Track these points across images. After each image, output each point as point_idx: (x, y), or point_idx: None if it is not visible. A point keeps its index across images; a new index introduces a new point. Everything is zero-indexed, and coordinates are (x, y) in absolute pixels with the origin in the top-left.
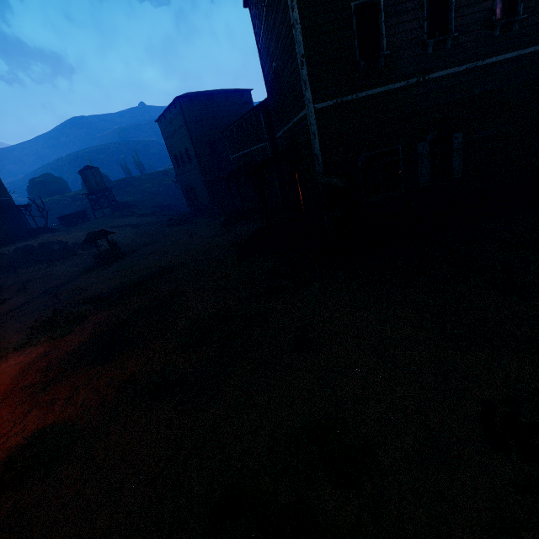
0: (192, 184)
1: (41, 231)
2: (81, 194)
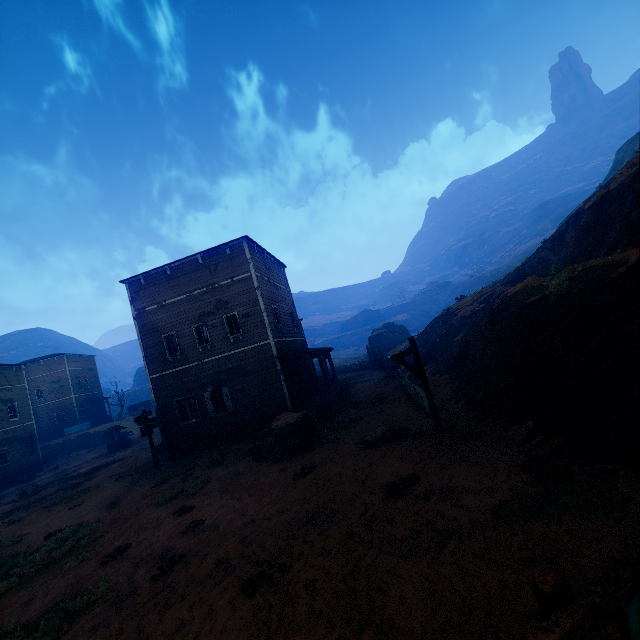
0: None
1: (110, 418)
2: None
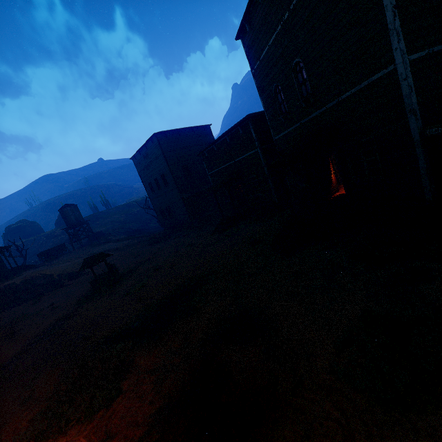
0: (168, 204)
1: (21, 269)
2: (55, 232)
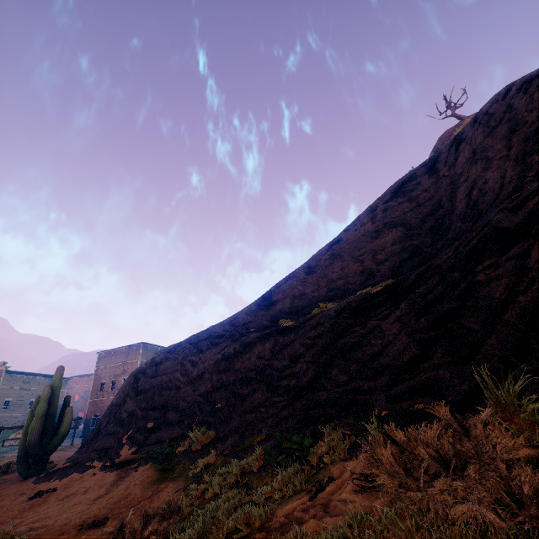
0: None
1: None
2: None
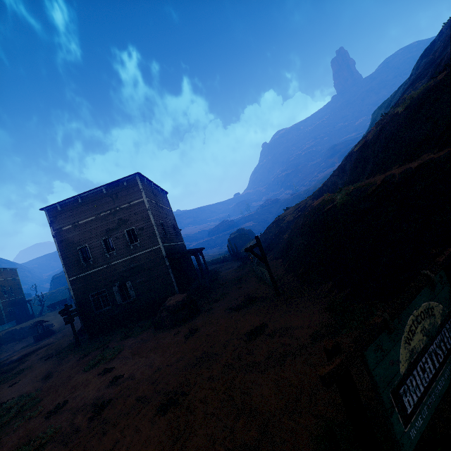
0: None
1: (33, 316)
2: None
